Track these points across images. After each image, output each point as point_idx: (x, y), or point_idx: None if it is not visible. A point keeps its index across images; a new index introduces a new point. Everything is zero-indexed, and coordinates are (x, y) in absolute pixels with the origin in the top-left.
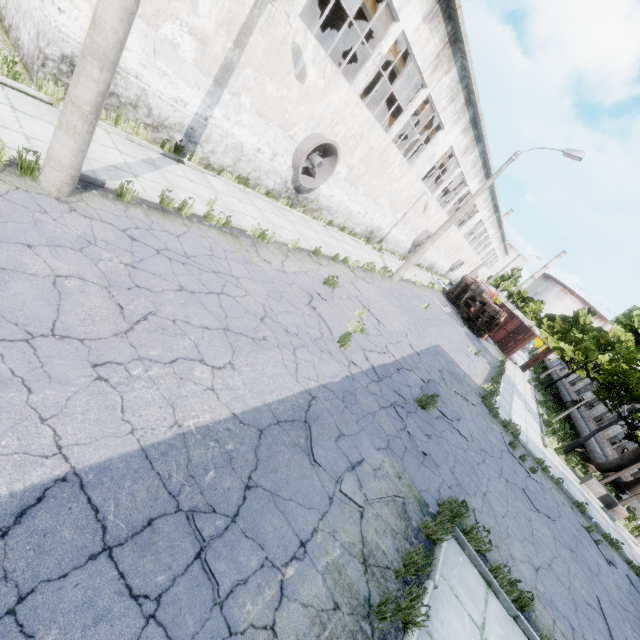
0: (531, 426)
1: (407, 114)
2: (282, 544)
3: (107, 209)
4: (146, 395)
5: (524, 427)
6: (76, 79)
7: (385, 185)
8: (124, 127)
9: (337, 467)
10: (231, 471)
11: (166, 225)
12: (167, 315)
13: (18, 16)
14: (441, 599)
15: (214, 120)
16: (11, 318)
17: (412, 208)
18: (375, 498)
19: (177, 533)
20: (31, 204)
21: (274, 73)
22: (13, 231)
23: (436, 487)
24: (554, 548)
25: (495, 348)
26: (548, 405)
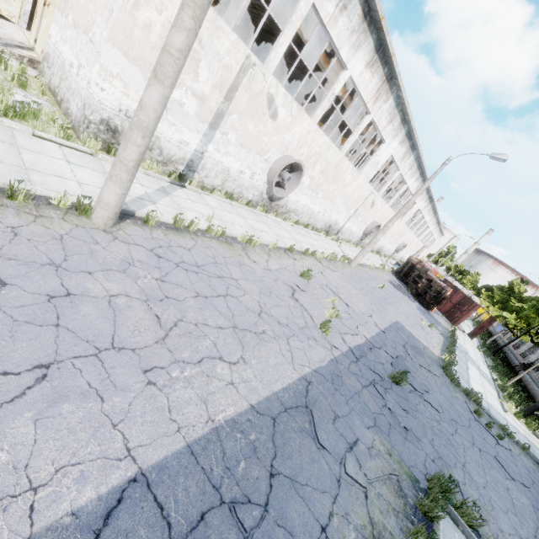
0: (489, 392)
1: (355, 134)
2: (307, 530)
3: (138, 234)
4: (184, 394)
5: (483, 393)
6: (125, 145)
7: (340, 189)
8: (142, 165)
9: (338, 449)
10: (257, 460)
11: (180, 241)
12: (190, 320)
13: (68, 93)
14: None
15: (208, 153)
16: (83, 336)
17: (362, 205)
18: (374, 477)
19: (224, 525)
20: (87, 237)
21: (253, 115)
22: (78, 262)
23: (422, 461)
24: (535, 518)
25: (443, 319)
26: (499, 370)
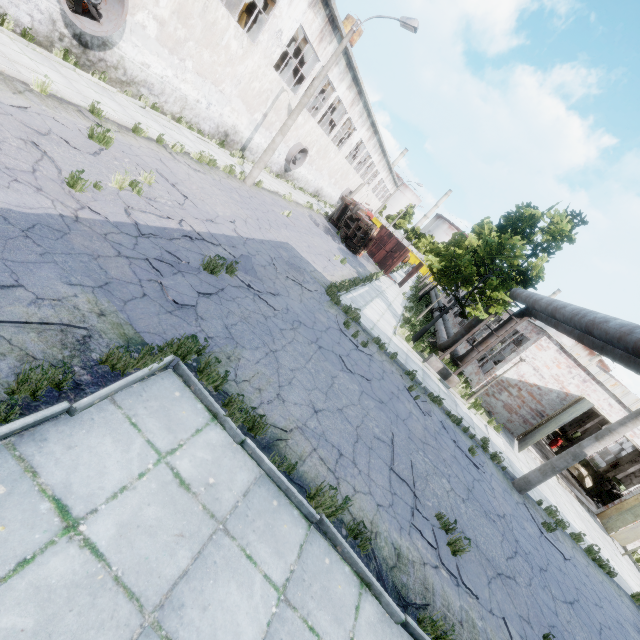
0: (386, 320)
1: None
2: None
3: None
4: None
5: (376, 319)
6: None
7: (224, 65)
8: None
9: None
10: None
11: None
12: None
13: None
14: (93, 426)
15: None
16: None
17: (272, 108)
18: (6, 320)
19: None
20: None
21: None
22: None
23: (181, 334)
24: (357, 399)
25: (375, 267)
26: (416, 311)
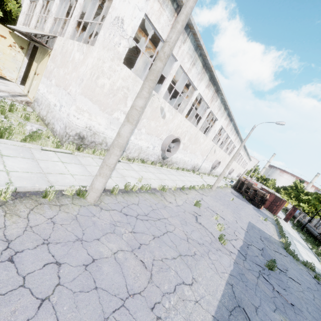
0: (312, 258)
1: (203, 119)
2: None
3: (110, 201)
4: (178, 320)
5: (311, 261)
6: (109, 156)
7: (198, 147)
8: (97, 153)
9: None
10: None
11: (131, 200)
12: (158, 257)
13: (53, 120)
14: None
15: (131, 141)
16: (112, 292)
17: (209, 152)
18: None
19: None
20: (88, 213)
21: (154, 118)
22: (90, 233)
23: None
24: None
25: (267, 212)
26: (309, 240)
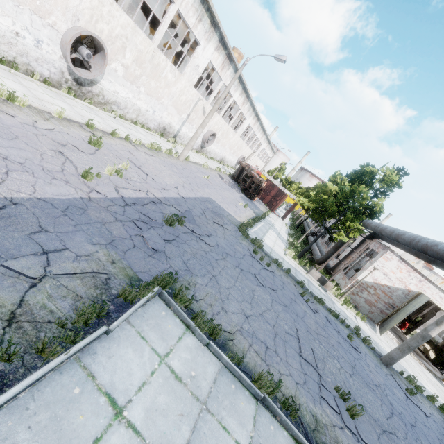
0: (278, 245)
1: (164, 25)
2: None
3: None
4: None
5: (272, 245)
6: None
7: (164, 88)
8: None
9: (17, 251)
10: None
11: None
12: None
13: None
14: (120, 340)
15: None
16: None
17: (193, 111)
18: (63, 273)
19: None
20: None
21: None
22: None
23: (159, 270)
24: (270, 305)
25: (264, 207)
26: (296, 236)
